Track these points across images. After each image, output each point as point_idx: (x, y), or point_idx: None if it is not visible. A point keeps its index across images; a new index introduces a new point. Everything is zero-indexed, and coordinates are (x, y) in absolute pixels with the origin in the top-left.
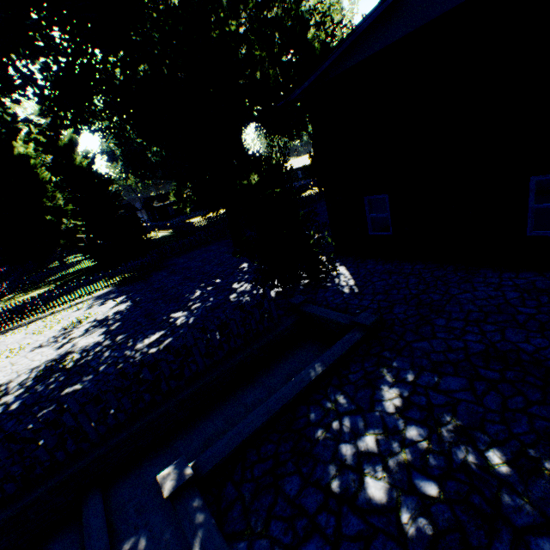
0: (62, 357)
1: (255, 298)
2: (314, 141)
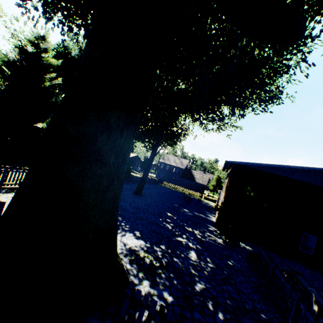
0: (131, 252)
1: (216, 242)
2: (229, 179)
